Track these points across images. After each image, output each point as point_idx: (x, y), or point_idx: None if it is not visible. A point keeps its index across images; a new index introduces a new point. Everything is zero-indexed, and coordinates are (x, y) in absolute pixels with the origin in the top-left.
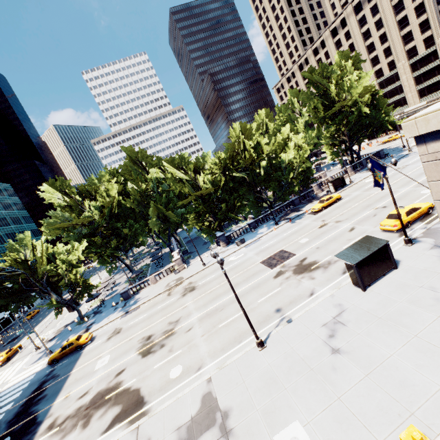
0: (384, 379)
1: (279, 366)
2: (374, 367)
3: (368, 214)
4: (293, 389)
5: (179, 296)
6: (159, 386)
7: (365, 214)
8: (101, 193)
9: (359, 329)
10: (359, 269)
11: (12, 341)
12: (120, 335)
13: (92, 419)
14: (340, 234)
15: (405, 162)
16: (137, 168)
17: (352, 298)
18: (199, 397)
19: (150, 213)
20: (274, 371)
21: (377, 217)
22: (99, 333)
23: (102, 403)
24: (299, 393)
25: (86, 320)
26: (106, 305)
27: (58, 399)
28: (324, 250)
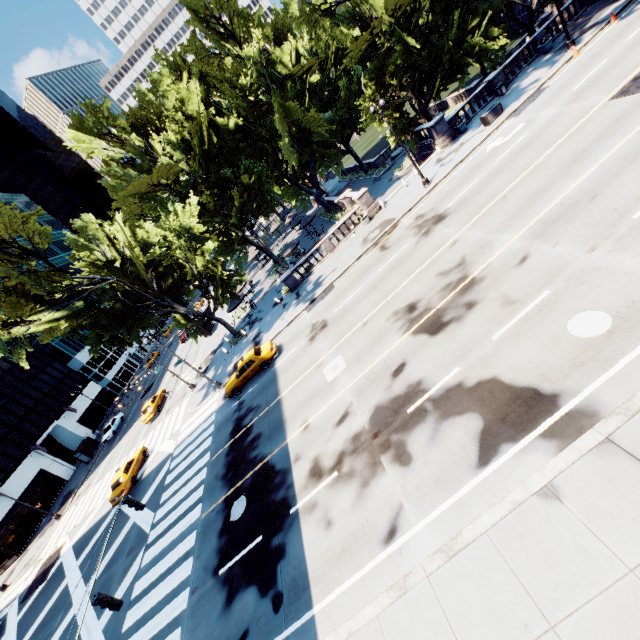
0: None
1: None
2: None
3: None
4: None
5: (416, 239)
6: (561, 359)
7: None
8: (171, 117)
9: None
10: None
11: (148, 391)
12: (333, 328)
13: (412, 449)
14: None
15: None
16: (217, 37)
17: None
18: None
19: (278, 126)
20: None
21: None
22: (284, 340)
23: (410, 421)
24: None
25: (243, 333)
26: (260, 310)
27: (289, 434)
28: None
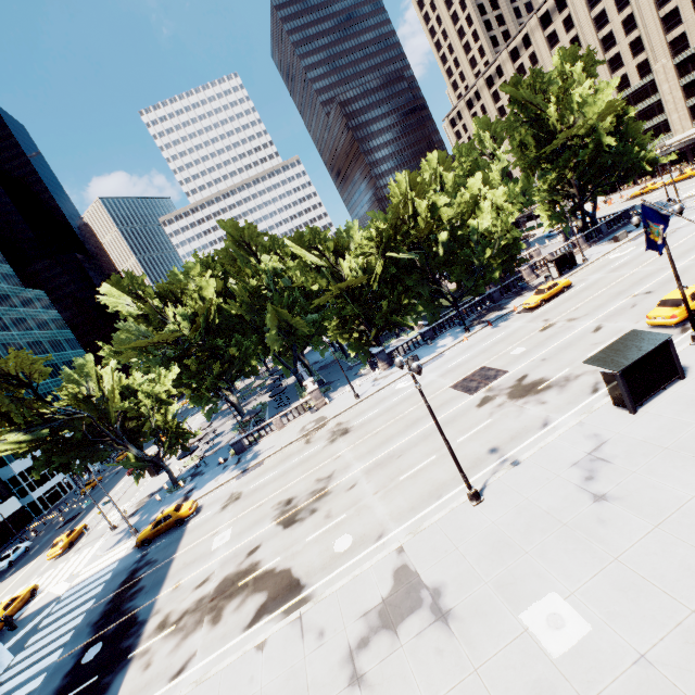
0: (687, 529)
1: (510, 523)
2: (667, 514)
3: (621, 304)
4: (539, 552)
5: (325, 443)
6: (320, 563)
7: (617, 306)
8: (190, 294)
9: (633, 466)
10: (626, 379)
11: (70, 521)
12: (241, 502)
13: (224, 612)
14: (579, 338)
15: (674, 224)
16: (243, 253)
17: (614, 424)
18: (388, 573)
19: (268, 322)
20: (504, 531)
21: (637, 308)
22: (206, 502)
23: (235, 592)
24: (550, 557)
25: (181, 484)
26: (208, 464)
27: (163, 590)
28: (556, 362)
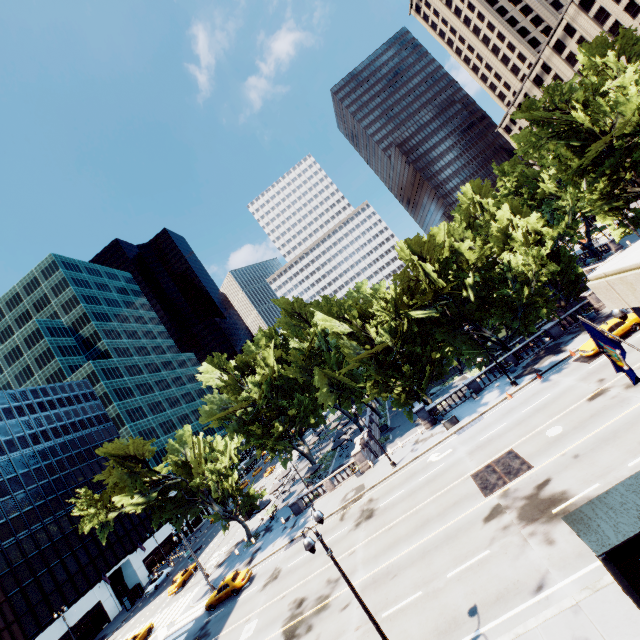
0: None
1: None
2: None
3: None
4: None
5: (352, 526)
6: None
7: None
8: (259, 363)
9: None
10: (619, 565)
11: (195, 552)
12: (276, 584)
13: None
14: (628, 424)
15: None
16: (296, 322)
17: (617, 631)
18: None
19: (317, 383)
20: None
21: None
22: (259, 571)
23: None
24: None
25: (253, 541)
26: (278, 518)
27: None
28: (587, 465)
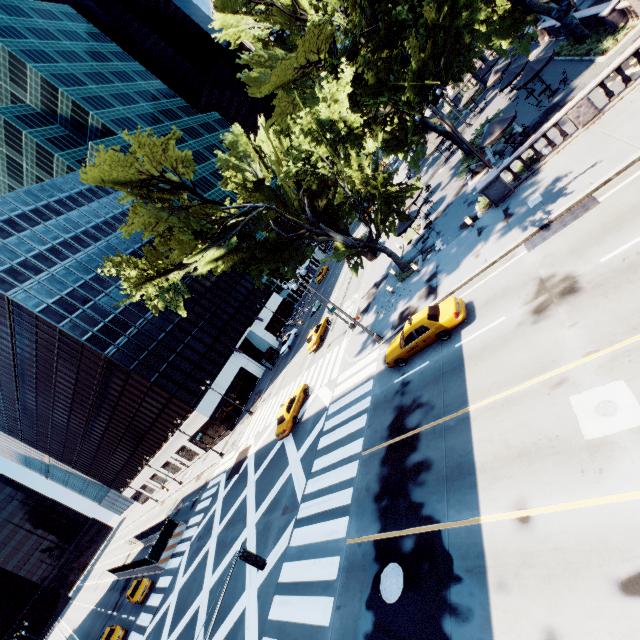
0: None
1: None
2: None
3: None
4: None
5: None
6: None
7: None
8: None
9: None
10: None
11: (316, 311)
12: (597, 302)
13: None
14: None
15: None
16: None
17: None
18: None
19: None
20: None
21: None
22: (477, 297)
23: None
24: None
25: (414, 269)
26: (439, 232)
27: (484, 507)
28: None
